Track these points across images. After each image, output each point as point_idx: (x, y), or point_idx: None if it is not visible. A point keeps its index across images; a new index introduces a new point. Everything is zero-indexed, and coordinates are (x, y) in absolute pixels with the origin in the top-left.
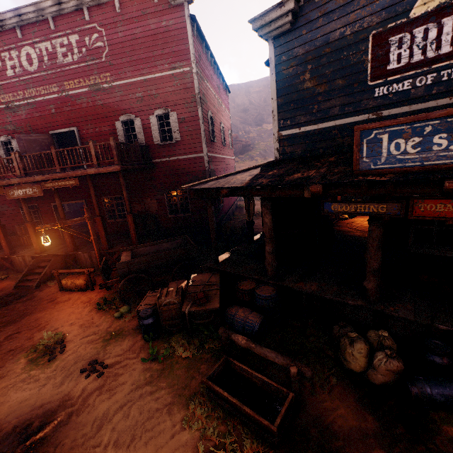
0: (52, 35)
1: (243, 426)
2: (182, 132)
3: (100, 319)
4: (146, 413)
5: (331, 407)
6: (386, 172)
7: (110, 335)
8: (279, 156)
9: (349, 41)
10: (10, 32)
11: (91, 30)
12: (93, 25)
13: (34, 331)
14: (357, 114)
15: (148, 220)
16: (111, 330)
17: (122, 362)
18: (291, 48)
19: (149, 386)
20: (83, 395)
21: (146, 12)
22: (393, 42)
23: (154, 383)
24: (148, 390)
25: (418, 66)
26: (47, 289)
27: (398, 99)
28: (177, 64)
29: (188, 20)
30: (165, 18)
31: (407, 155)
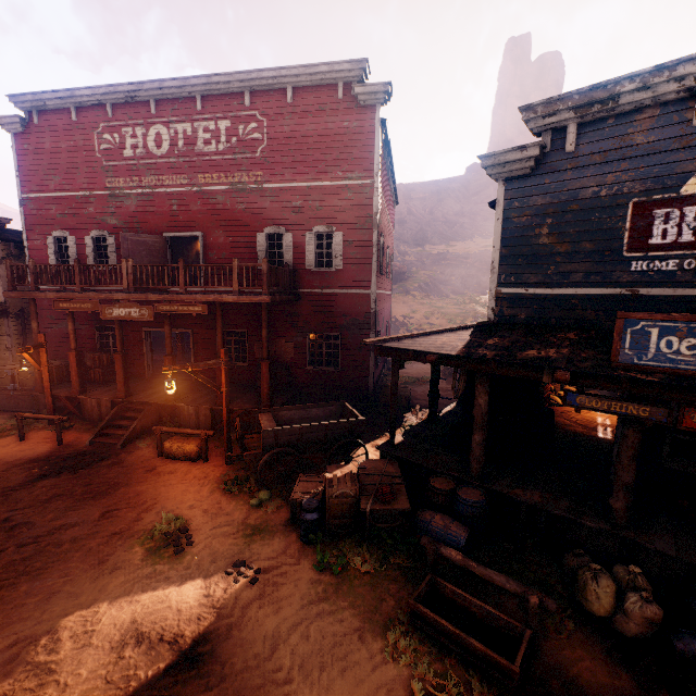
0: (196, 116)
1: (464, 667)
2: (346, 259)
3: (231, 505)
4: (331, 637)
5: (572, 657)
6: (653, 370)
7: (250, 528)
8: (494, 317)
9: (603, 203)
10: (142, 105)
11: (249, 118)
12: (252, 113)
13: (140, 510)
14: (605, 286)
15: (280, 370)
16: (251, 522)
17: (280, 567)
18: (527, 195)
19: (326, 603)
20: (239, 604)
21: (325, 107)
22: (659, 216)
23: (331, 600)
24: (326, 608)
25: (687, 247)
26: (137, 451)
27: (660, 279)
28: (354, 174)
29: (378, 125)
30: (349, 118)
31: (680, 356)
